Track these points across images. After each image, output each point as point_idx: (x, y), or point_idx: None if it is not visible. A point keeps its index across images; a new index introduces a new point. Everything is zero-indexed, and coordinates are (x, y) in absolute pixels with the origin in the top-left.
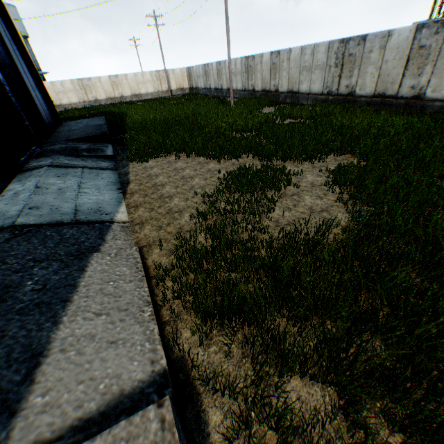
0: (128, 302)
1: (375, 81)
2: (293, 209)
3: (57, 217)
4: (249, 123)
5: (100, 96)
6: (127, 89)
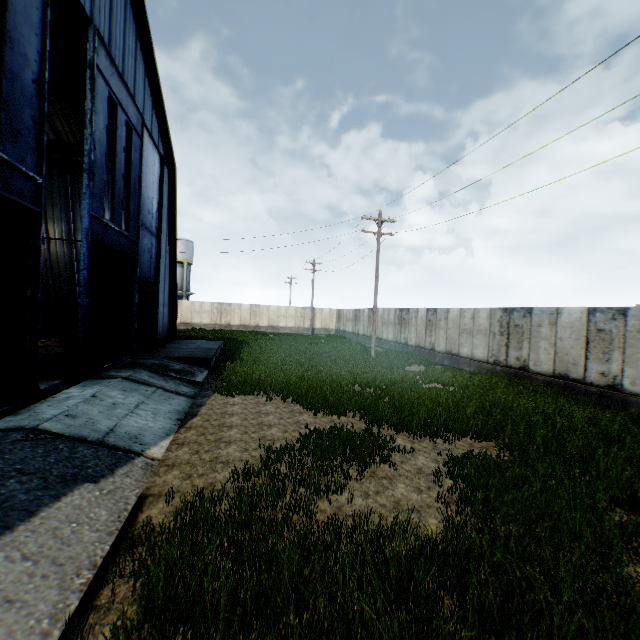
0: (73, 555)
1: (552, 358)
2: (371, 497)
3: (86, 432)
4: (378, 378)
5: (234, 321)
6: (266, 320)
